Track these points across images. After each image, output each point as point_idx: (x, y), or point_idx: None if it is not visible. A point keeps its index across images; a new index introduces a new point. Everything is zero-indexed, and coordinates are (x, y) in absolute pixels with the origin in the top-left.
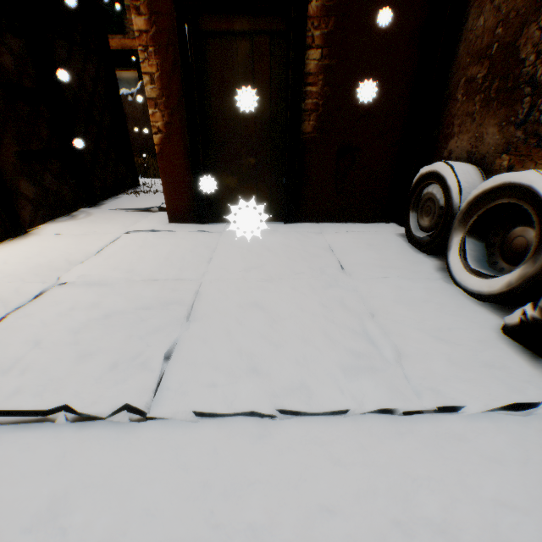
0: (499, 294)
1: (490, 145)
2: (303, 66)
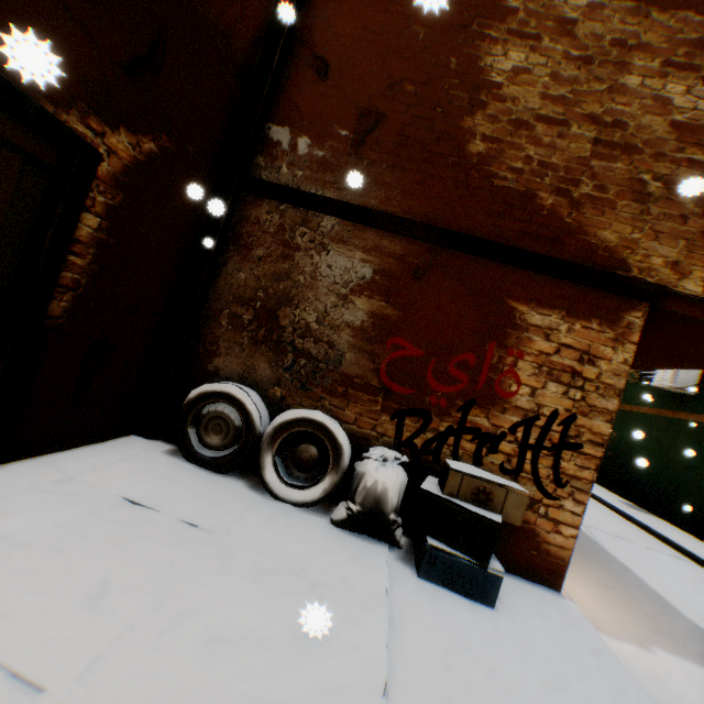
0: (320, 499)
1: (265, 376)
2: (76, 227)
